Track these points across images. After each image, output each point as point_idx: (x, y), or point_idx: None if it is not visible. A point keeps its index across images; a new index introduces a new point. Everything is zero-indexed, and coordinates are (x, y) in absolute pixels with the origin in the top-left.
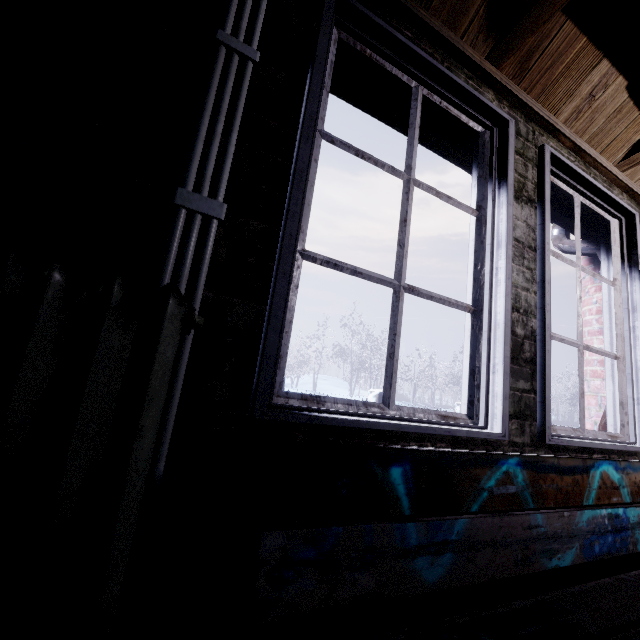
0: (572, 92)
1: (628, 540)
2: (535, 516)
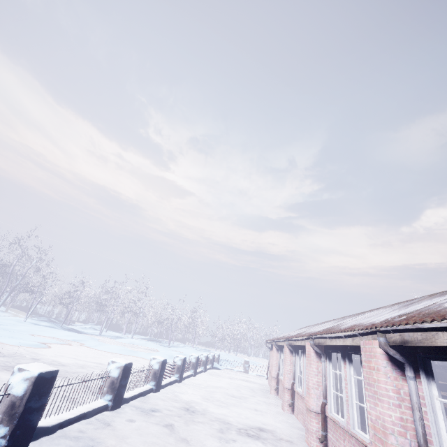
0: None
1: None
2: None
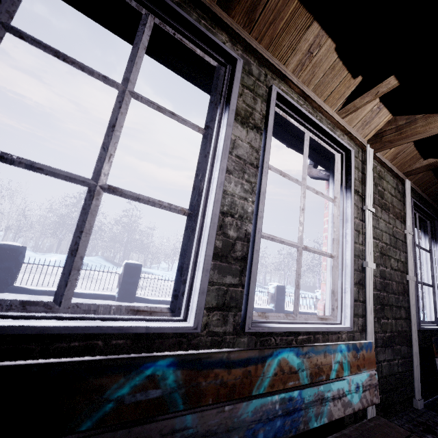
0: (294, 47)
1: (300, 420)
2: (183, 418)
